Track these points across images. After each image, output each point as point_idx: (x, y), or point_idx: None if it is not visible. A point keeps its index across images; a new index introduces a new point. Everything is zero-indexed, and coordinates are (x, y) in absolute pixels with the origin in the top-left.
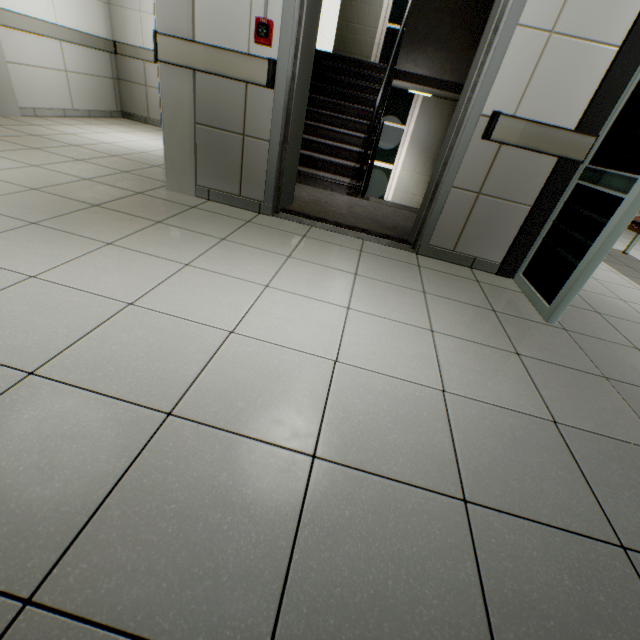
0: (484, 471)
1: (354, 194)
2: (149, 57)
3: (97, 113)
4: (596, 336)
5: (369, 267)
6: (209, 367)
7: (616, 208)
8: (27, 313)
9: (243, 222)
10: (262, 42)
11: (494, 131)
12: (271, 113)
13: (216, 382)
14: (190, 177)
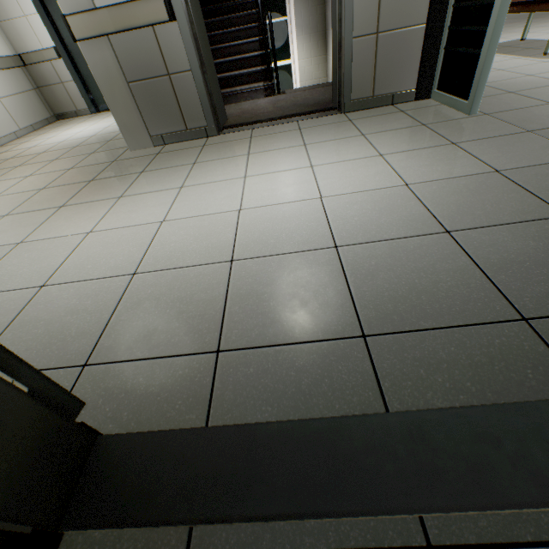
0: (455, 214)
1: (271, 94)
2: (52, 55)
3: (38, 125)
4: (514, 108)
5: (312, 136)
6: (239, 232)
7: None
8: (104, 250)
9: (200, 148)
10: None
11: None
12: (182, 44)
13: (249, 237)
14: (143, 132)
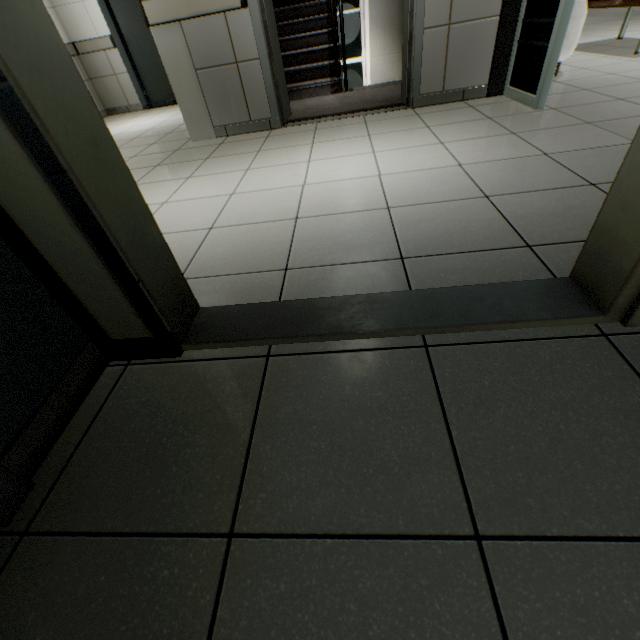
0: (496, 185)
1: (338, 90)
2: (107, 44)
3: None
4: (582, 104)
5: (377, 129)
6: (303, 200)
7: None
8: (181, 214)
9: (264, 139)
10: None
11: None
12: (252, 31)
13: (312, 203)
14: (207, 122)
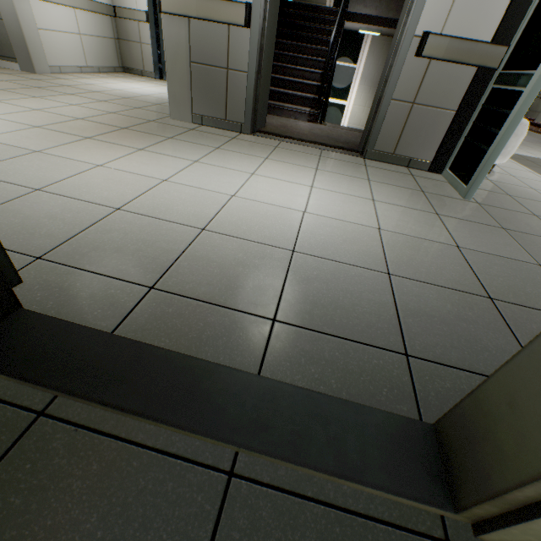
0: (403, 264)
1: (314, 121)
2: (142, 17)
3: (104, 69)
4: (503, 207)
5: (327, 165)
6: (222, 211)
7: (518, 100)
8: (104, 183)
9: (230, 138)
10: None
11: (424, 48)
12: (248, 49)
13: (228, 218)
14: (187, 107)
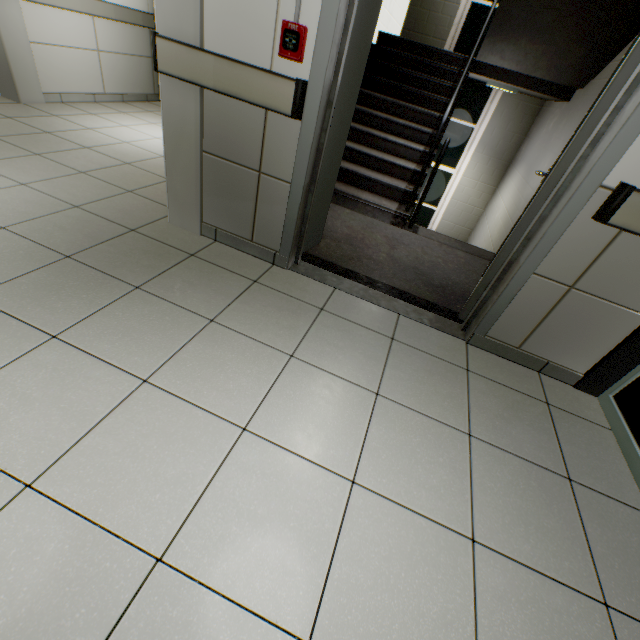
0: None
1: (400, 224)
2: None
3: (131, 97)
4: None
5: (398, 376)
6: None
7: None
8: None
9: (248, 283)
10: (289, 56)
11: (617, 212)
12: (295, 149)
13: None
14: (195, 212)
